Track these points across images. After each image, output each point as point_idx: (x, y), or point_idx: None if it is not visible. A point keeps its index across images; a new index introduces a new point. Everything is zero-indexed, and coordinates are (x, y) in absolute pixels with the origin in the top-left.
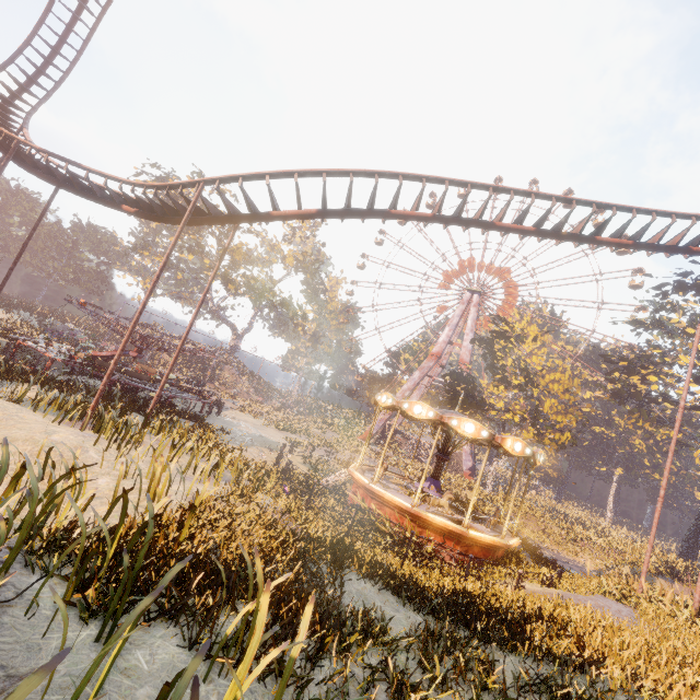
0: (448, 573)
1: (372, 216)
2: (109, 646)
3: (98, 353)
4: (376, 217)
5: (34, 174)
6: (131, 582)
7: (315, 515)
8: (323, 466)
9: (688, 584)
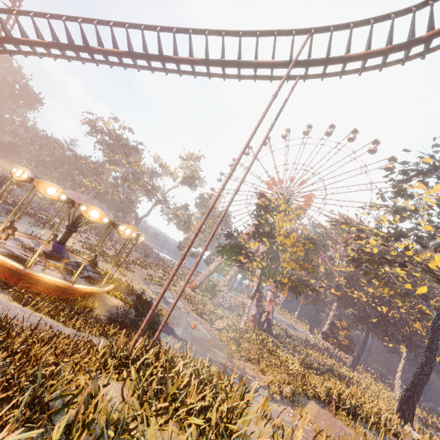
0: None
1: (6, 40)
2: None
3: None
4: (10, 42)
5: None
6: None
7: None
8: None
9: (332, 410)
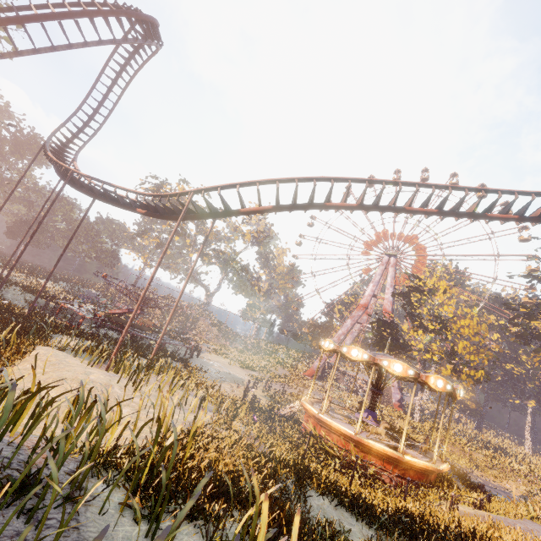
0: (390, 494)
1: (312, 208)
2: (172, 535)
3: (113, 311)
4: (315, 208)
5: (80, 191)
6: (170, 490)
7: (277, 440)
8: (279, 398)
9: None
